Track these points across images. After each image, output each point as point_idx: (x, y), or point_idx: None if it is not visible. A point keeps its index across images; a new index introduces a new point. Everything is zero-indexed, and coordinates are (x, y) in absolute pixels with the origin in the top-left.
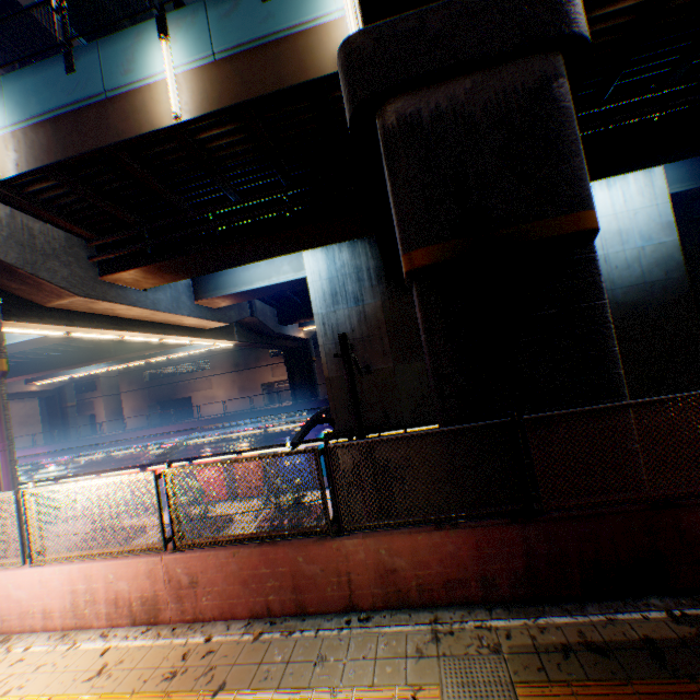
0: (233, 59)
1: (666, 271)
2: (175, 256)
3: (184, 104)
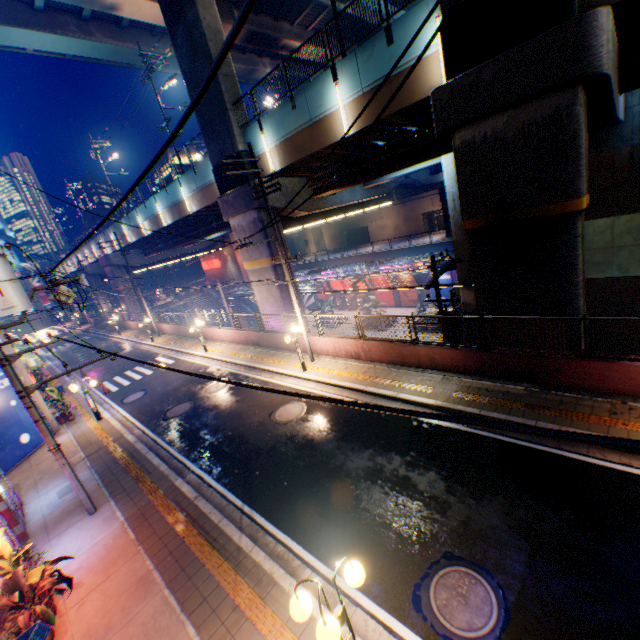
0: (372, 91)
1: None
2: (350, 183)
3: (349, 124)
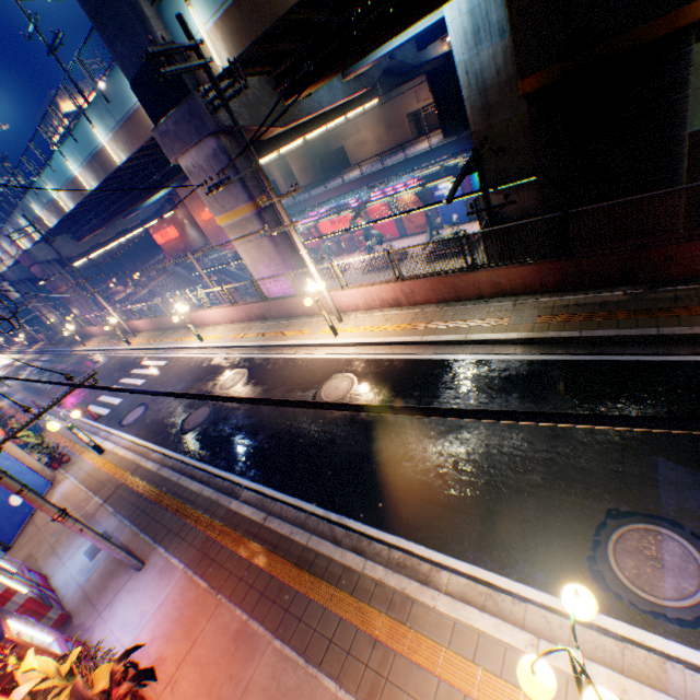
0: None
1: None
2: (332, 70)
3: None
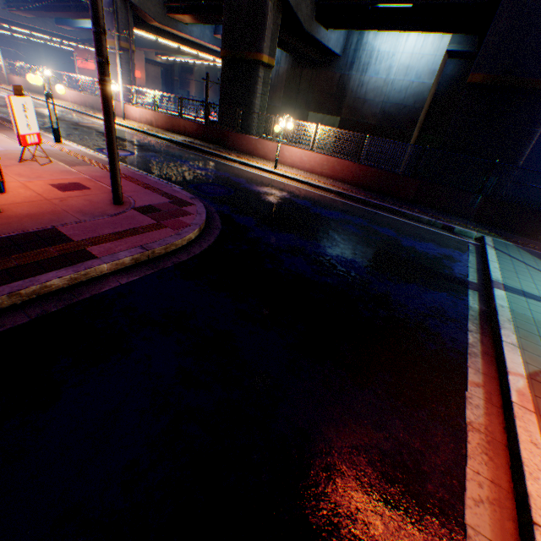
0: None
1: (415, 102)
2: (192, 14)
3: None
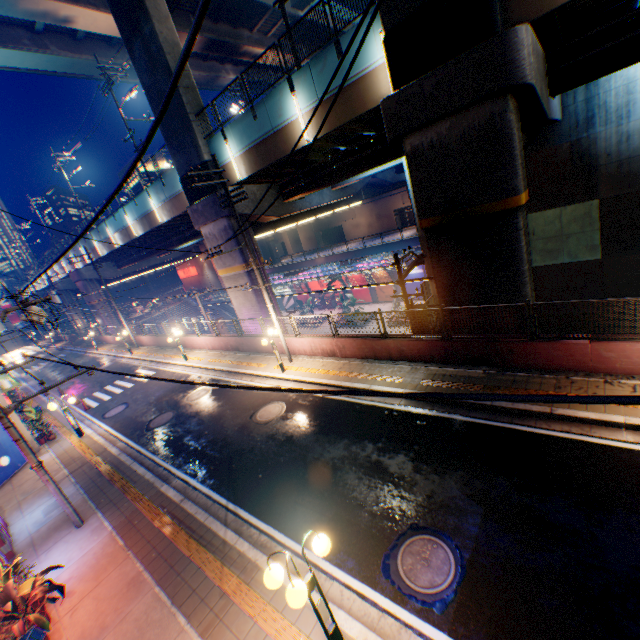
0: (328, 101)
1: None
2: (317, 187)
3: (309, 132)
